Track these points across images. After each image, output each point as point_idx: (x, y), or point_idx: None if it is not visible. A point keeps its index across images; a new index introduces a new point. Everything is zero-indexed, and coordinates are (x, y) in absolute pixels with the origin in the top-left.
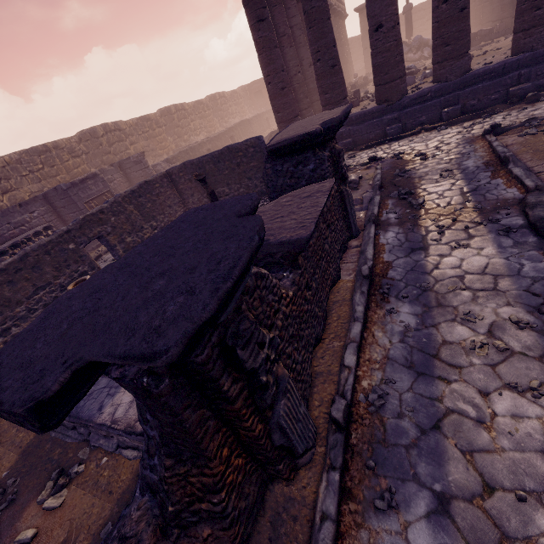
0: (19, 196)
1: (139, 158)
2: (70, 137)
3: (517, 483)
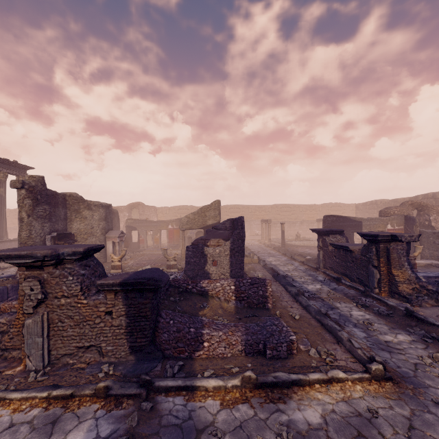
0: None
1: None
2: None
3: (293, 271)
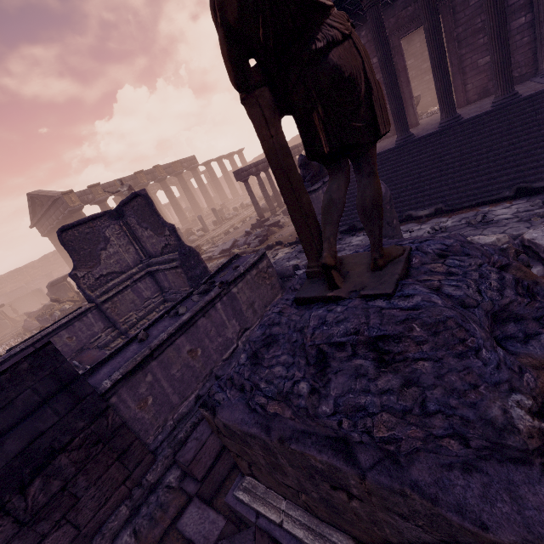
0: (5, 290)
1: (49, 274)
2: (35, 261)
3: None
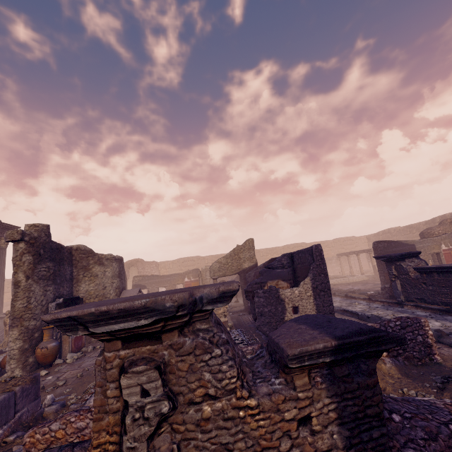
0: None
1: None
2: None
3: (371, 310)
